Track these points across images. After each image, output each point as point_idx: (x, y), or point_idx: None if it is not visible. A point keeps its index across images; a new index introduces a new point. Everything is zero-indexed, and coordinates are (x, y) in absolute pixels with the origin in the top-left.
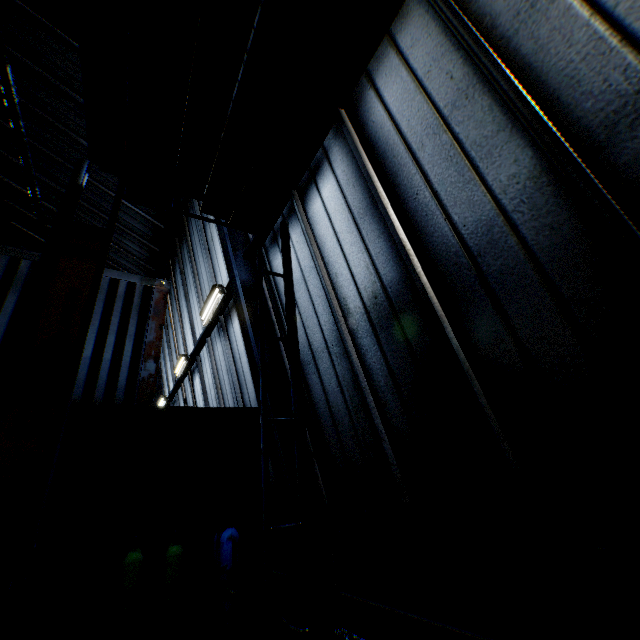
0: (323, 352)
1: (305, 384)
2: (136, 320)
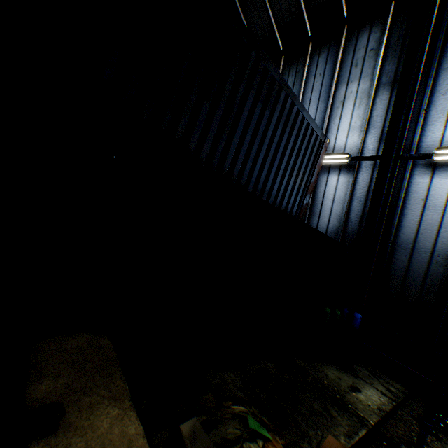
0: (424, 253)
1: (390, 255)
2: (311, 164)
